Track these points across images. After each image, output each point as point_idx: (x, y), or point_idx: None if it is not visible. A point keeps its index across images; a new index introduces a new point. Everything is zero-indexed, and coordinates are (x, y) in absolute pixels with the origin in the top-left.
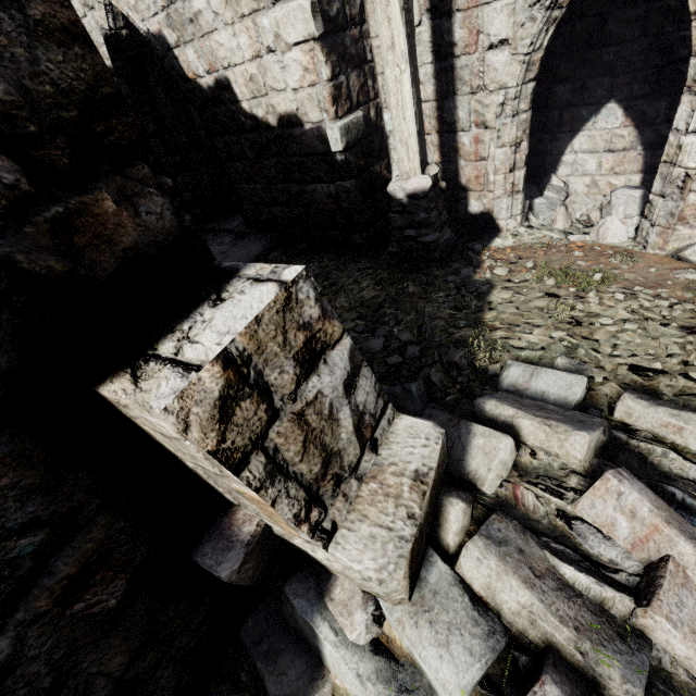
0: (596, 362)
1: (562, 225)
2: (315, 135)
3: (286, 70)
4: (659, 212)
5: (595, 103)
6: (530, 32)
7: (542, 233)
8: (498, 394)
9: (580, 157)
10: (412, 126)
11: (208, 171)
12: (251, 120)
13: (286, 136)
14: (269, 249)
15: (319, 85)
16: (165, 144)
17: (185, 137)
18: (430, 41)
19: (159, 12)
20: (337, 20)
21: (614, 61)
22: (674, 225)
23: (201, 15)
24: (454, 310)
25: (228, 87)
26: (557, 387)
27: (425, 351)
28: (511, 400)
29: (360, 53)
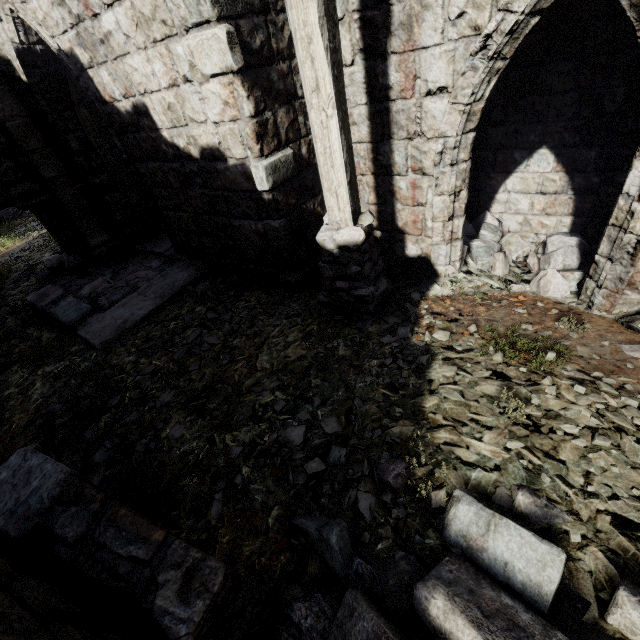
0: (567, 502)
1: (501, 272)
2: (240, 171)
3: (205, 101)
4: (607, 275)
5: (527, 148)
6: (471, 81)
7: (481, 280)
8: (446, 567)
9: (513, 196)
10: (342, 175)
11: (139, 191)
12: (173, 149)
13: (210, 169)
14: (197, 279)
15: (240, 121)
16: (91, 163)
17: (113, 157)
18: (363, 82)
19: (68, 29)
20: (261, 53)
21: (547, 110)
22: (623, 290)
23: (112, 37)
24: (389, 389)
25: (147, 114)
26: (525, 560)
27: (353, 453)
28: (465, 592)
29: (289, 89)
